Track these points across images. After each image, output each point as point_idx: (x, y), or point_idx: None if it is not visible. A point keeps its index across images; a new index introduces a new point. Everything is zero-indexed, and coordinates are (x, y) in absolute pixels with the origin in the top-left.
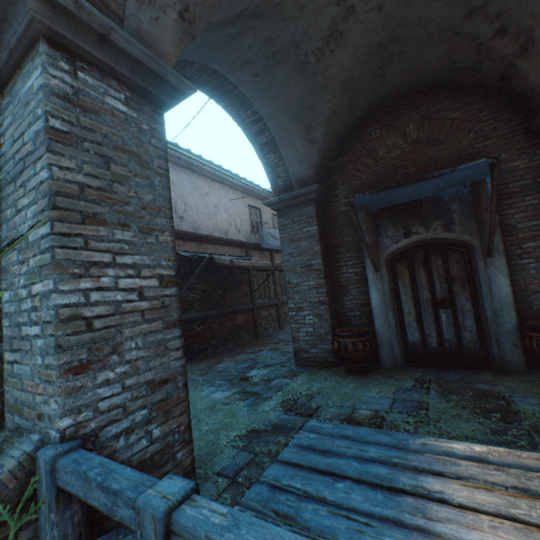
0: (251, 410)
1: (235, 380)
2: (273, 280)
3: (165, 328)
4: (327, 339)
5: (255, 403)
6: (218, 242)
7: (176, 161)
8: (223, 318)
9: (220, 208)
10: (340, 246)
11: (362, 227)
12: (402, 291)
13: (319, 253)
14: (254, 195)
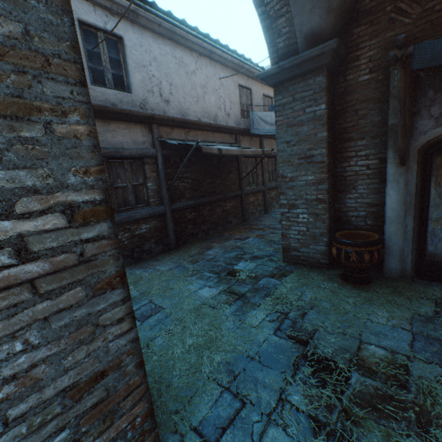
0: (238, 321)
1: (223, 273)
2: (261, 167)
3: (91, 296)
4: (322, 241)
5: (241, 311)
6: (206, 128)
7: (157, 29)
8: (212, 205)
9: (208, 90)
10: (351, 132)
11: (392, 103)
12: (433, 192)
13: (324, 141)
14: (245, 72)
